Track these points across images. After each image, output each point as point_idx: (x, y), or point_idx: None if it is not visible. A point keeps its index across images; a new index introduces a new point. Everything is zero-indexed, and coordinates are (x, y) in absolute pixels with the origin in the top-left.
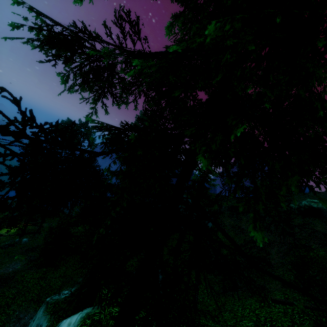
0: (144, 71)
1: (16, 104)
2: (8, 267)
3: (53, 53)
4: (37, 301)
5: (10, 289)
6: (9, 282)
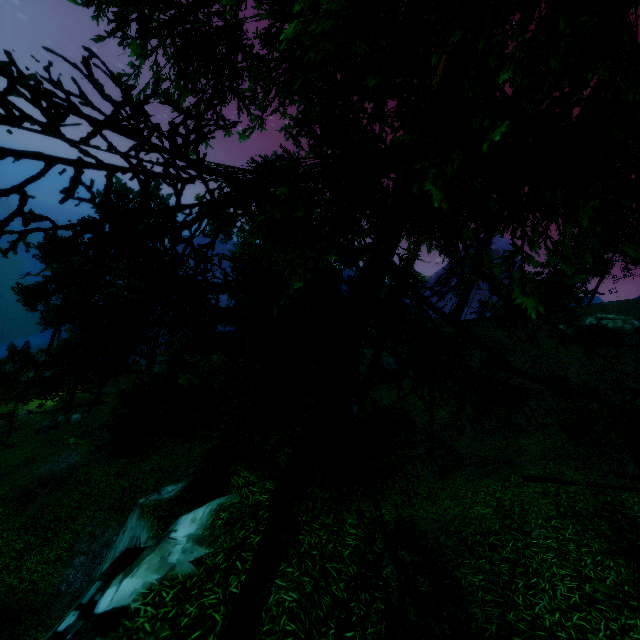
0: (310, 29)
1: (117, 85)
2: (58, 462)
3: (113, 6)
4: (120, 510)
5: (71, 495)
6: (65, 483)
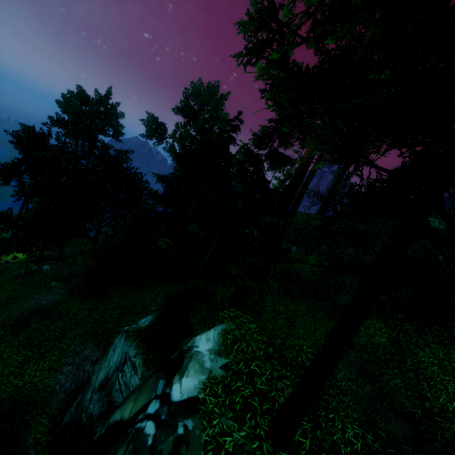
0: None
1: None
2: (39, 300)
3: None
4: (93, 335)
5: (56, 323)
6: (50, 315)
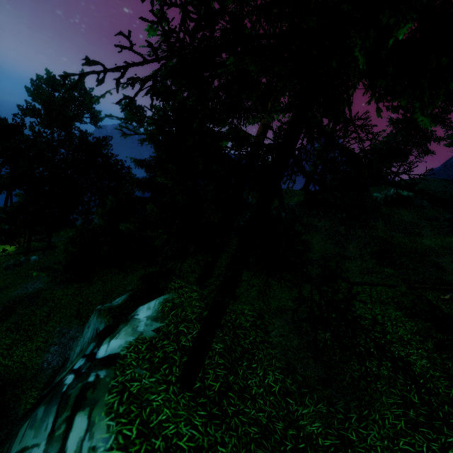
0: None
1: None
2: (26, 288)
3: None
4: (78, 317)
5: (41, 308)
6: (36, 301)
